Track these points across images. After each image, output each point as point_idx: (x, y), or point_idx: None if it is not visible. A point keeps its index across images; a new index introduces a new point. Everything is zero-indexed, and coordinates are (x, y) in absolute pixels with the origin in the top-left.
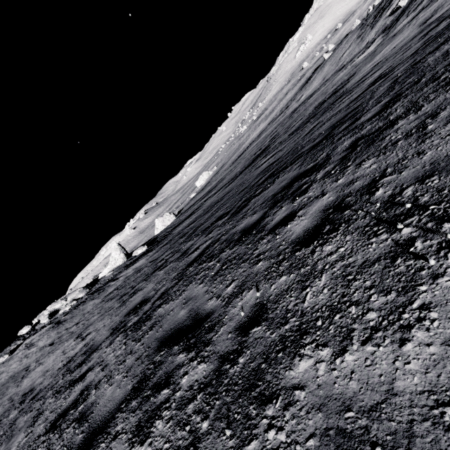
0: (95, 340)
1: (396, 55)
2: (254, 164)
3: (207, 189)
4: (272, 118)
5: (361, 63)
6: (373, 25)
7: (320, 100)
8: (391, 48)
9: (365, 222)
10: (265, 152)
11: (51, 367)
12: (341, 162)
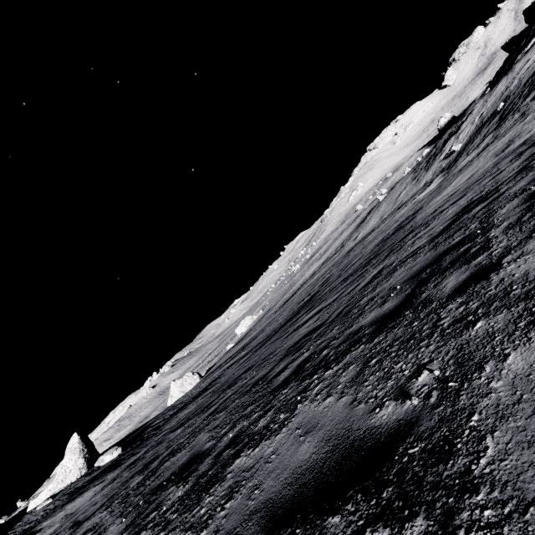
0: None
1: (481, 181)
2: (294, 320)
3: (244, 341)
4: (326, 257)
5: (426, 198)
6: (428, 168)
7: (381, 238)
8: (465, 179)
9: None
10: (312, 302)
11: None
12: None
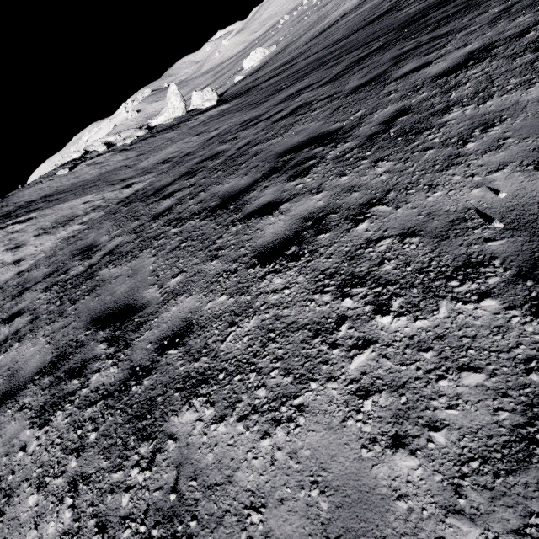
0: (246, 119)
1: None
2: (380, 21)
3: (270, 67)
4: None
5: None
6: None
7: None
8: None
9: None
10: (394, 10)
11: (181, 148)
12: None
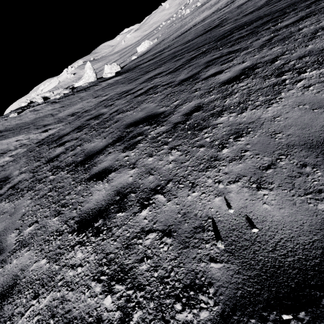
0: (123, 90)
1: None
2: (211, 32)
3: (152, 53)
4: (217, 8)
5: None
6: None
7: None
8: None
9: (323, 11)
10: (219, 26)
11: (84, 106)
12: (306, 7)
